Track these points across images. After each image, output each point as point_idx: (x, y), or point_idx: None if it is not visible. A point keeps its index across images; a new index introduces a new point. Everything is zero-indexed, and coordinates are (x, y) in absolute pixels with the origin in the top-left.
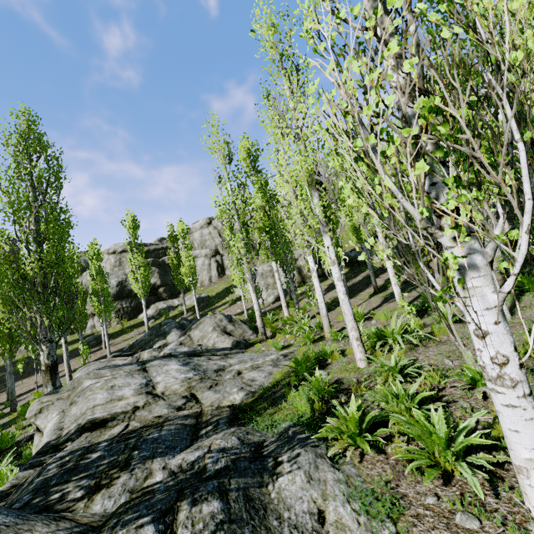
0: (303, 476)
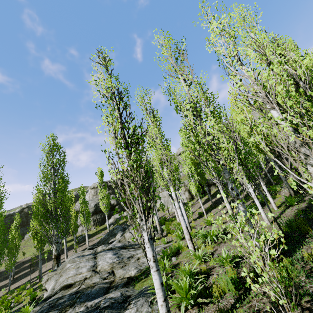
0: (135, 310)
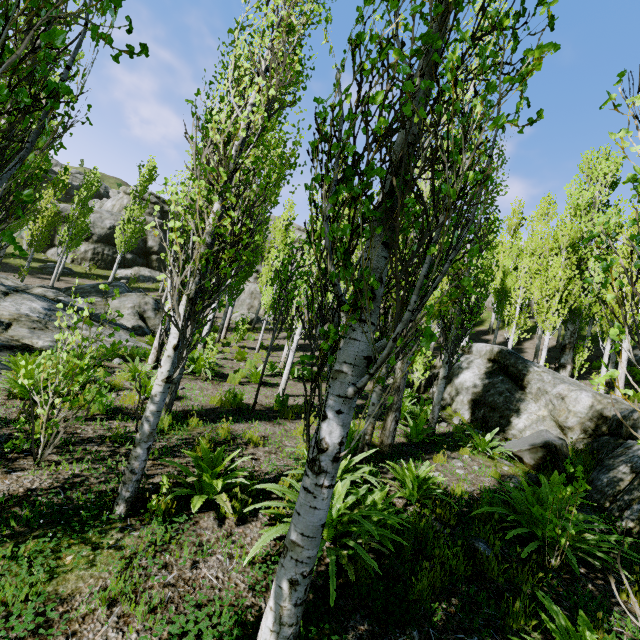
0: None
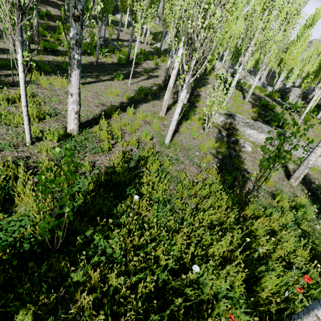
0: None
